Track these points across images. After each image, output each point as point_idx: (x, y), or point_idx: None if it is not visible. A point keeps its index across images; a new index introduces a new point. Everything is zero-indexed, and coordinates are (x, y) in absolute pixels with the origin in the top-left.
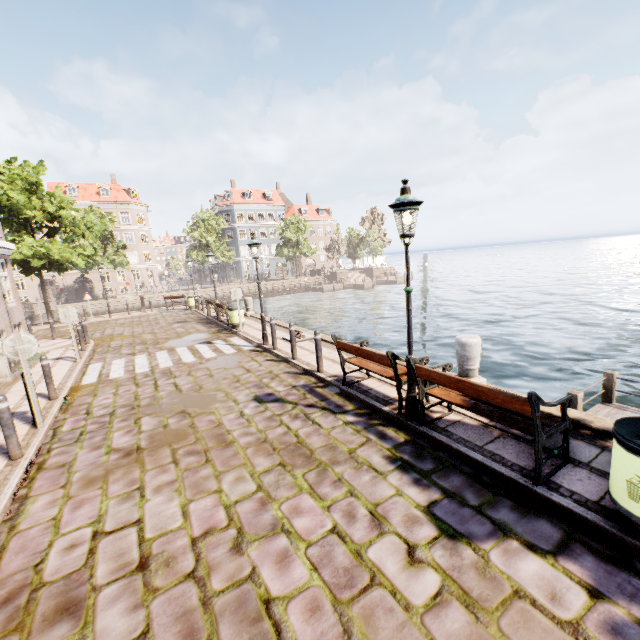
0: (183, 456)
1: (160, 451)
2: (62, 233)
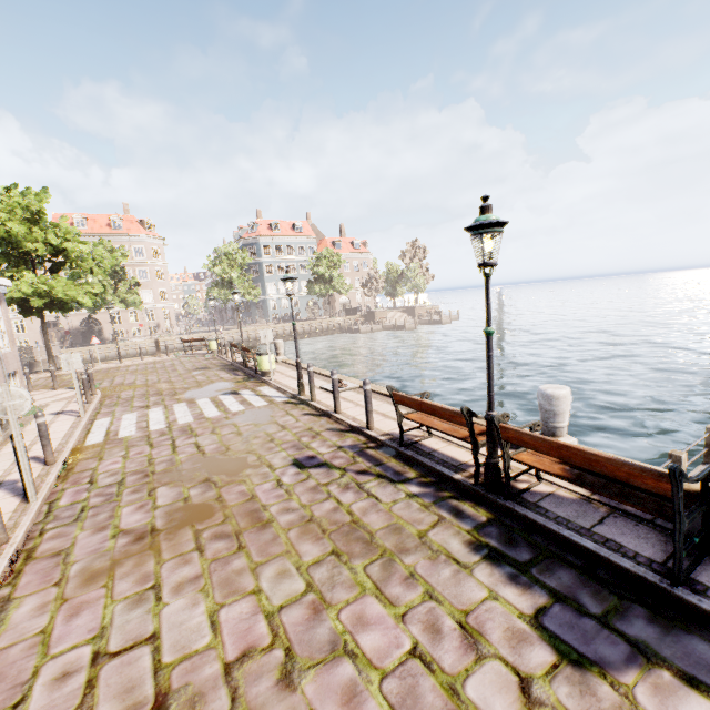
0: (209, 541)
1: (180, 534)
2: (68, 269)
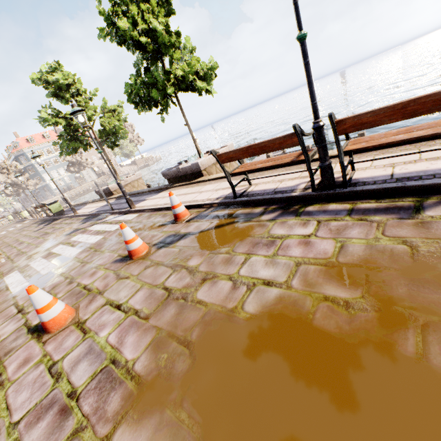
0: None
1: None
2: None
